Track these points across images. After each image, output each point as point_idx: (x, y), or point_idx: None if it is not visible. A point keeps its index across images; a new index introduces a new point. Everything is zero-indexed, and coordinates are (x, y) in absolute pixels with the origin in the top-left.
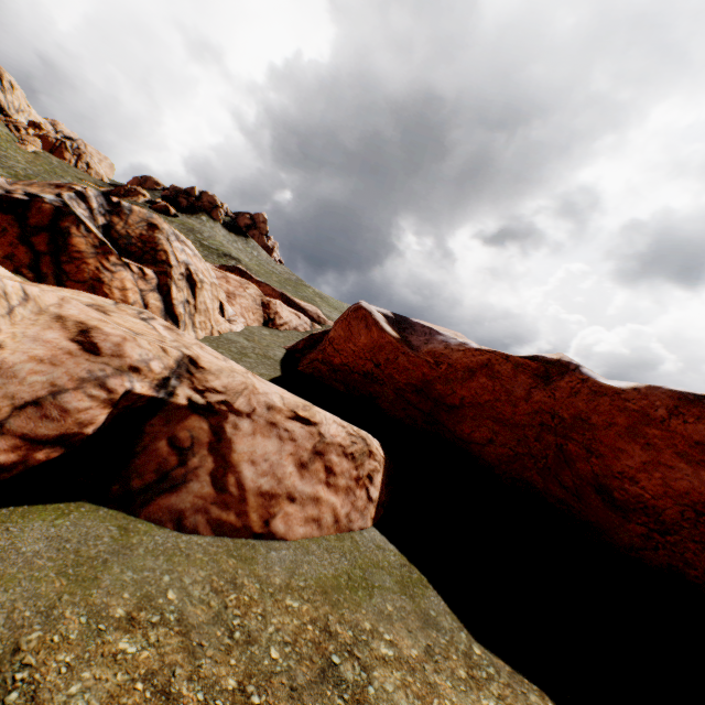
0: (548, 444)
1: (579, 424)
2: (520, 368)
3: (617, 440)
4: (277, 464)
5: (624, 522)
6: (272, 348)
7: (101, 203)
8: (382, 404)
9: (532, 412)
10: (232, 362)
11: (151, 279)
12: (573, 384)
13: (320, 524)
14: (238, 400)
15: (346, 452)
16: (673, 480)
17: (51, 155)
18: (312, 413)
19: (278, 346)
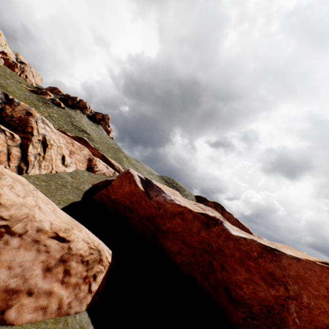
0: (205, 259)
1: (219, 252)
2: (196, 217)
3: (235, 264)
4: (28, 268)
5: (235, 309)
6: (84, 183)
7: (2, 97)
8: (131, 223)
9: (199, 241)
10: (29, 198)
11: (17, 140)
12: (219, 231)
13: (45, 311)
14: (17, 225)
15: (84, 259)
16: (258, 291)
17: (7, 68)
18: (69, 234)
19: (88, 182)
